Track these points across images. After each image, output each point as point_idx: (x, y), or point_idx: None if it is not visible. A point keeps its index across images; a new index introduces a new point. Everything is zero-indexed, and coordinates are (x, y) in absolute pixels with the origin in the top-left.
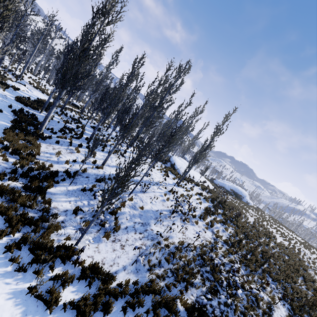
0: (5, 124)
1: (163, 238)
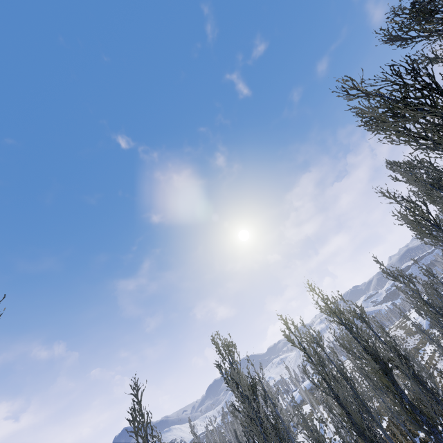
0: None
1: None
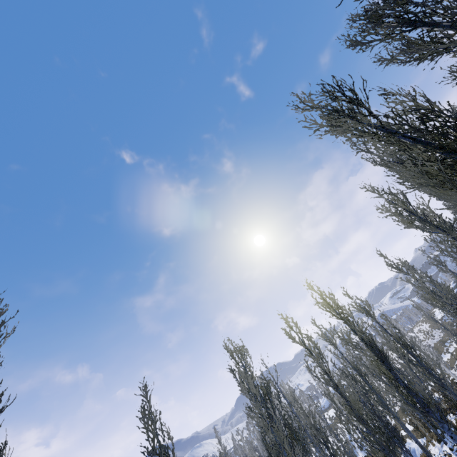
0: None
1: None
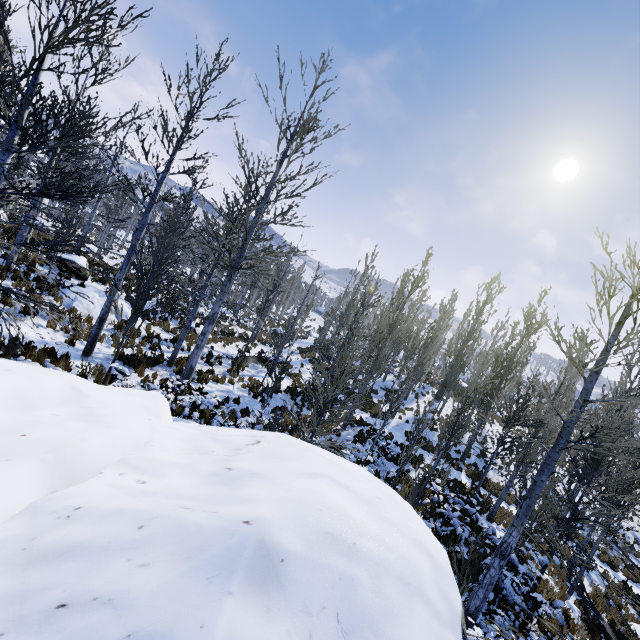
0: (464, 477)
1: (634, 531)
